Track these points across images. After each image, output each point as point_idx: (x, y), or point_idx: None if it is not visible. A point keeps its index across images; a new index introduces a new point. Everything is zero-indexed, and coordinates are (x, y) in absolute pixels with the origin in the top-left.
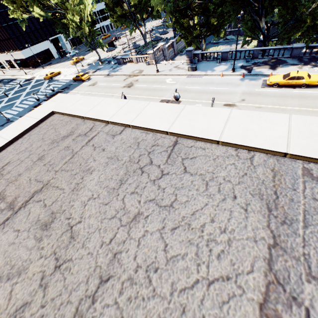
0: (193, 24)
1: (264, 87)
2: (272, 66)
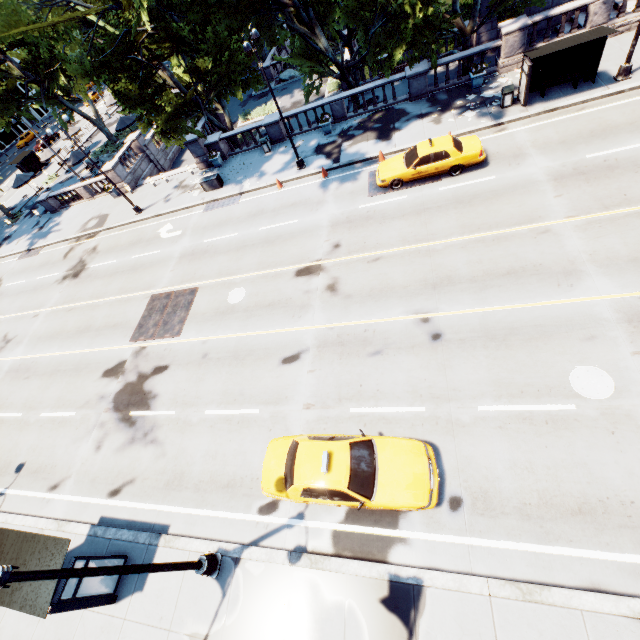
0: (172, 79)
1: (375, 194)
2: (380, 131)
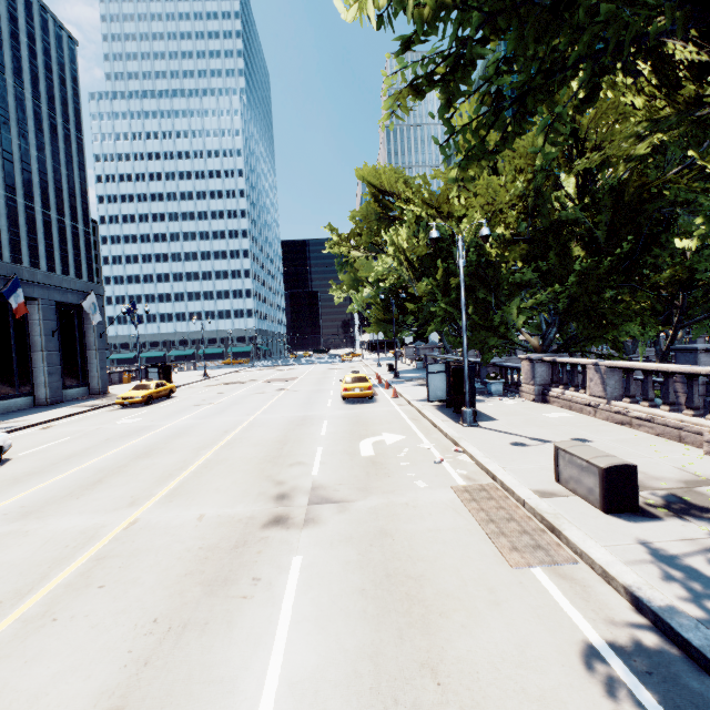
0: None
1: None
2: None
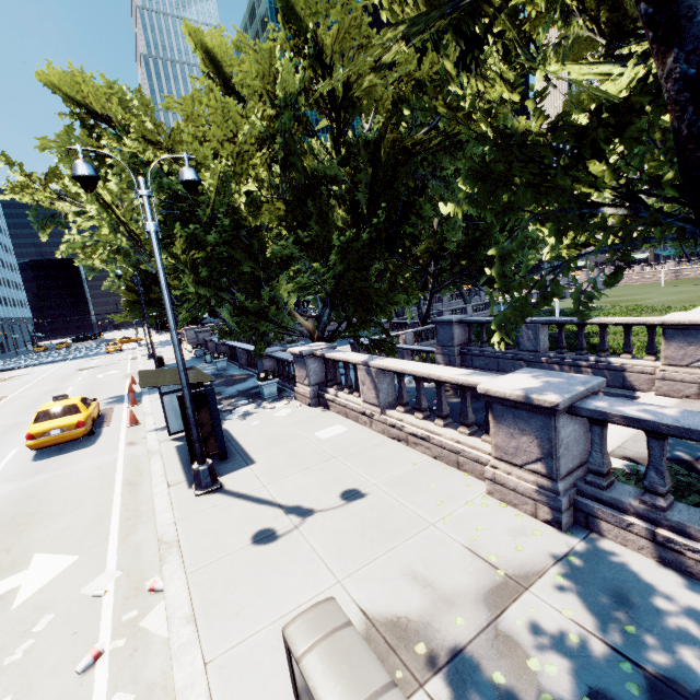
0: None
1: None
2: None
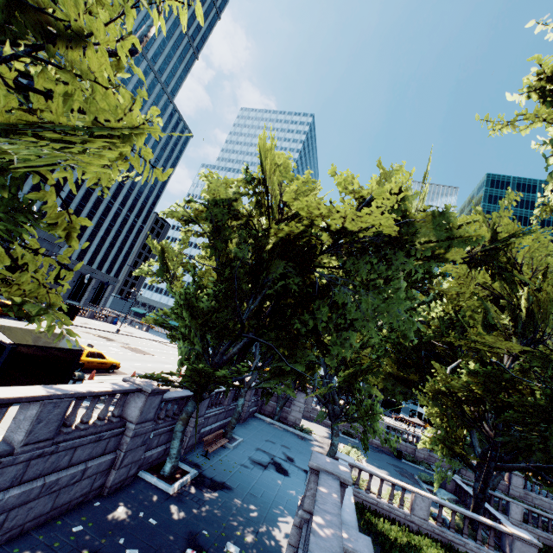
0: None
1: None
2: None
